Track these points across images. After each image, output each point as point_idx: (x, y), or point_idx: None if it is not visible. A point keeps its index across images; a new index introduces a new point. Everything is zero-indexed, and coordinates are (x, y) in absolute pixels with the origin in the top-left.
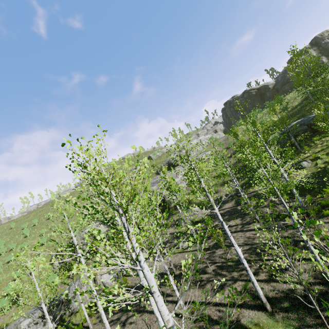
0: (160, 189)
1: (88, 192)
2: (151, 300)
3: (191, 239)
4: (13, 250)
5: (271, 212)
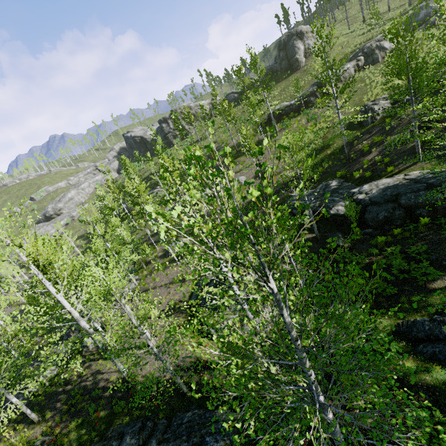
0: None
1: None
2: None
3: None
4: None
5: None
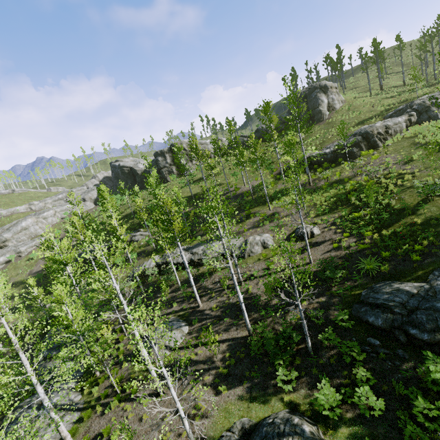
0: None
1: None
2: None
3: None
4: None
5: None
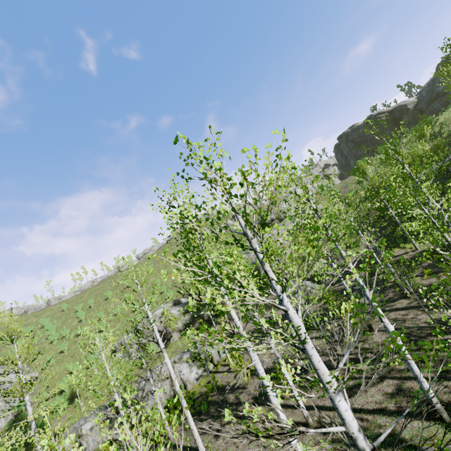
0: (302, 204)
1: (154, 264)
2: (268, 388)
3: (354, 271)
4: (66, 337)
5: (428, 284)
